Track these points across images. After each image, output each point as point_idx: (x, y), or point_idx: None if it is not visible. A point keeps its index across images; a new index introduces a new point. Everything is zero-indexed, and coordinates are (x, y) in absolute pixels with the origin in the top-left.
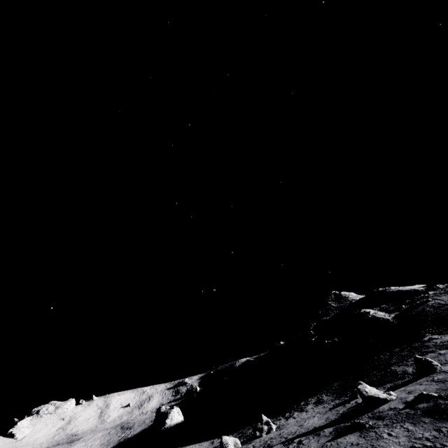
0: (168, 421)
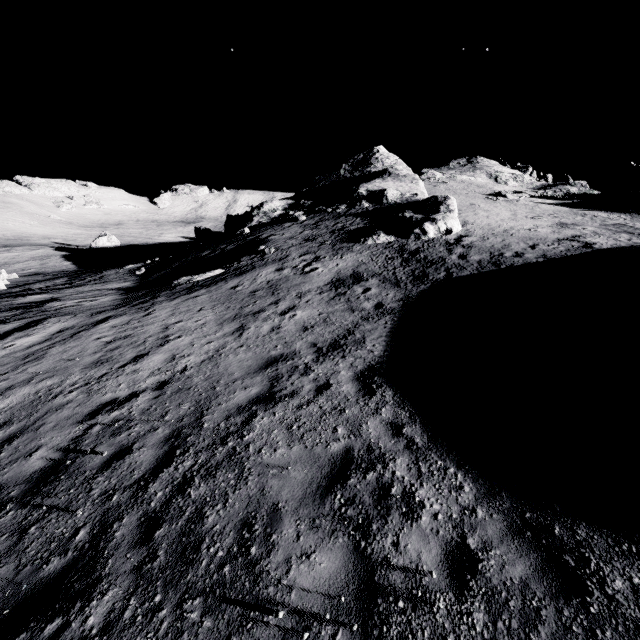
0: (93, 244)
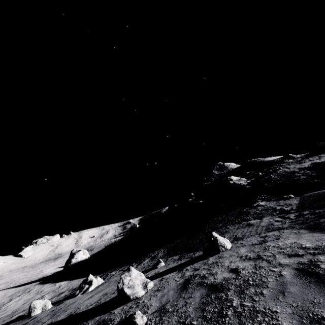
0: (73, 260)
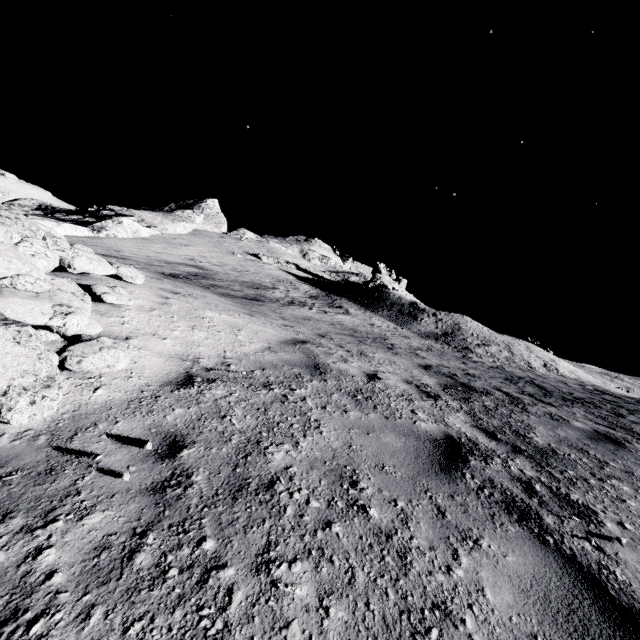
0: None
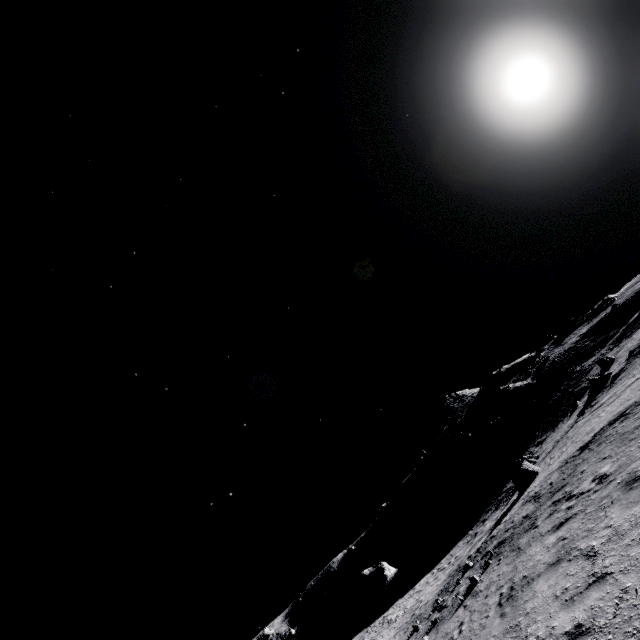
0: (387, 573)
